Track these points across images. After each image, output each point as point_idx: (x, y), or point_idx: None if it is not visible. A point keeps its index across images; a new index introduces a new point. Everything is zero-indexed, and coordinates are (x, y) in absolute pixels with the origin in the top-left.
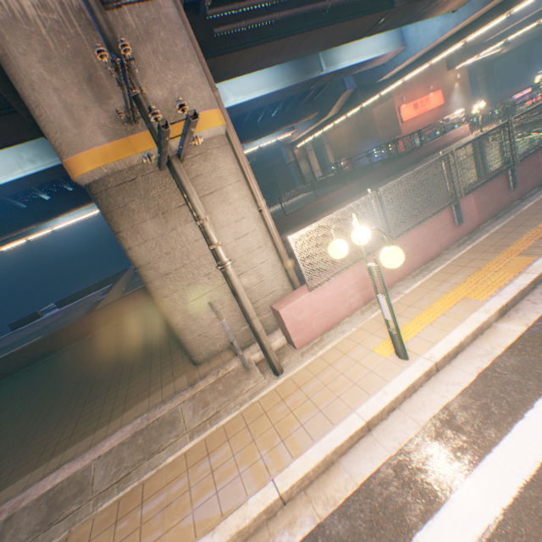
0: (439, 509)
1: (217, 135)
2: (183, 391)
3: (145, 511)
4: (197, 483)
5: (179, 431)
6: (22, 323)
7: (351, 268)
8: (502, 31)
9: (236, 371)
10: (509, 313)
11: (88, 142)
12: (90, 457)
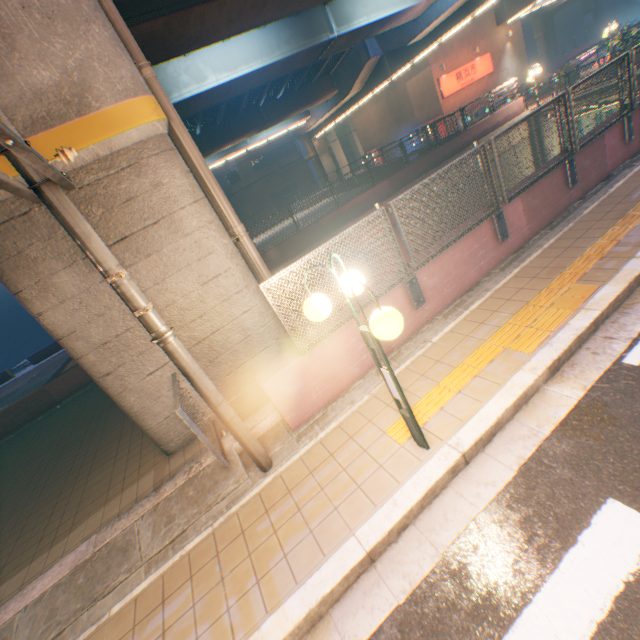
0: None
1: (153, 136)
2: (144, 499)
3: None
4: None
5: (132, 563)
6: None
7: (359, 314)
8: None
9: (213, 467)
10: (563, 370)
11: None
12: (14, 608)
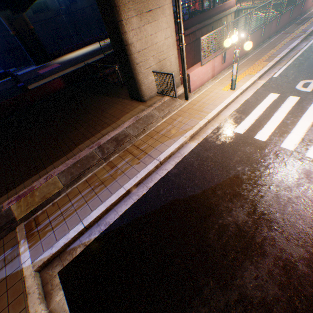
0: (249, 115)
1: None
2: (148, 108)
3: (161, 133)
4: (177, 125)
5: (156, 118)
6: None
7: (212, 60)
8: None
9: (169, 100)
10: (260, 79)
11: None
12: (121, 129)
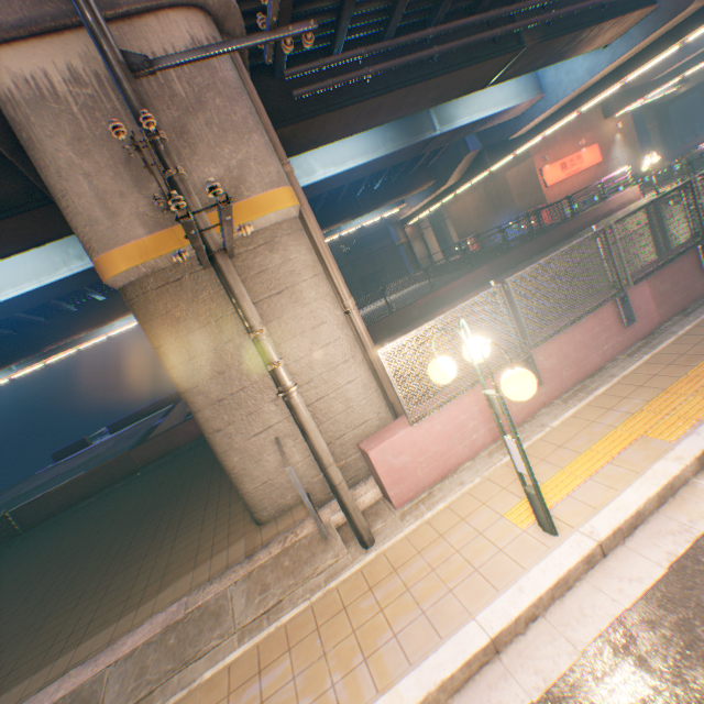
0: None
1: (287, 219)
2: (237, 565)
3: None
4: None
5: (224, 629)
6: (67, 452)
7: (470, 389)
8: (676, 66)
9: (310, 538)
10: None
11: (123, 236)
12: (104, 661)
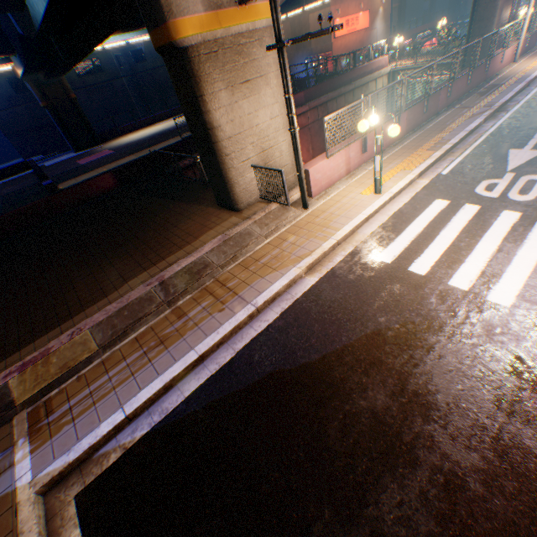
0: (402, 233)
1: (269, 26)
2: (244, 222)
3: (262, 262)
4: (287, 249)
5: (256, 237)
6: None
7: (344, 149)
8: None
9: (278, 209)
10: (422, 177)
11: (191, 8)
12: (198, 255)
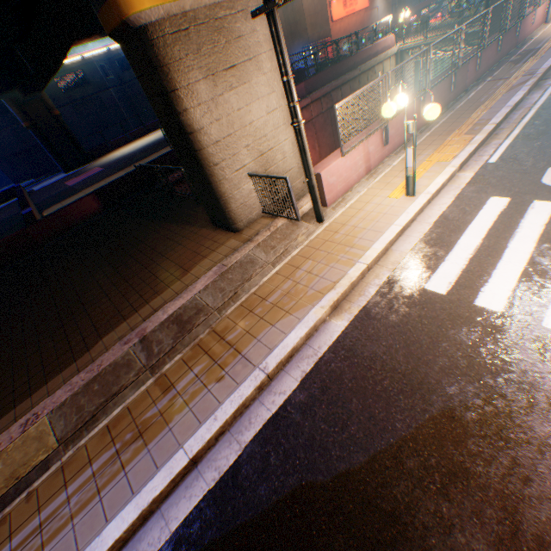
0: (453, 248)
1: None
2: (244, 246)
3: (271, 301)
4: (302, 280)
5: (261, 265)
6: None
7: (362, 142)
8: None
9: (286, 226)
10: (463, 168)
11: None
12: (189, 295)
